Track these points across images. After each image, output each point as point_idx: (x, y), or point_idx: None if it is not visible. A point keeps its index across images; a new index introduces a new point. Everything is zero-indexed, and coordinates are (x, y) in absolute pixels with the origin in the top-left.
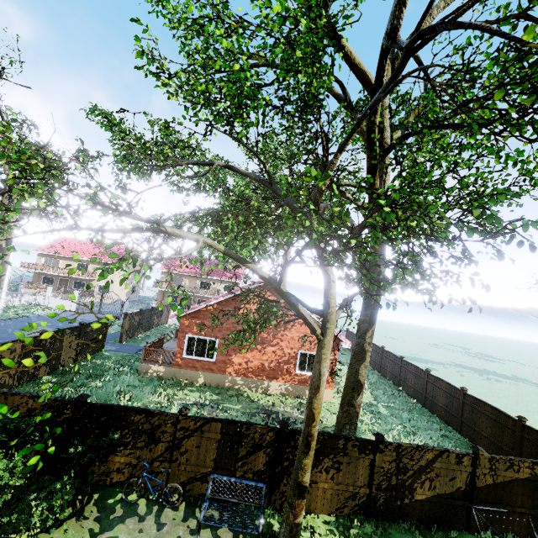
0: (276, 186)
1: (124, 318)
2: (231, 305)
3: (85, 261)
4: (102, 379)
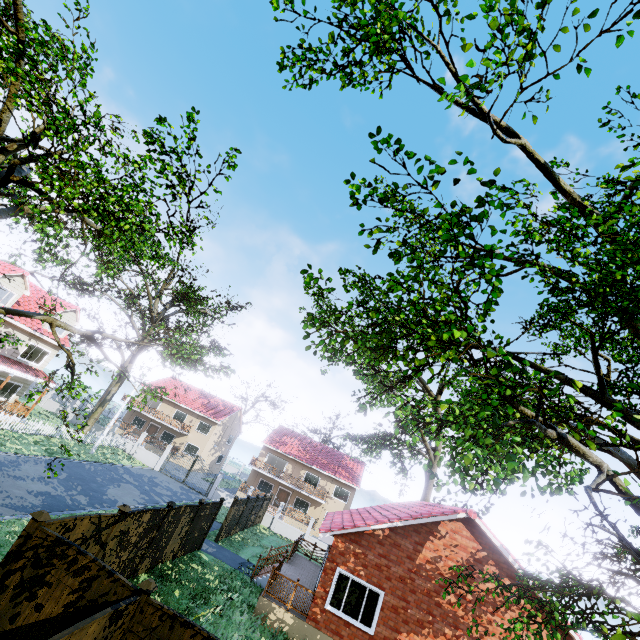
0: (609, 397)
1: (233, 504)
2: (410, 538)
3: (185, 409)
4: (211, 608)
